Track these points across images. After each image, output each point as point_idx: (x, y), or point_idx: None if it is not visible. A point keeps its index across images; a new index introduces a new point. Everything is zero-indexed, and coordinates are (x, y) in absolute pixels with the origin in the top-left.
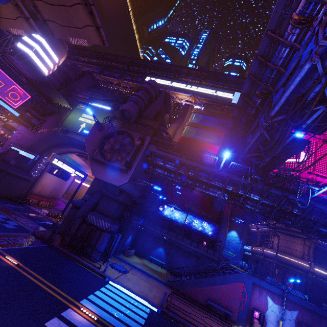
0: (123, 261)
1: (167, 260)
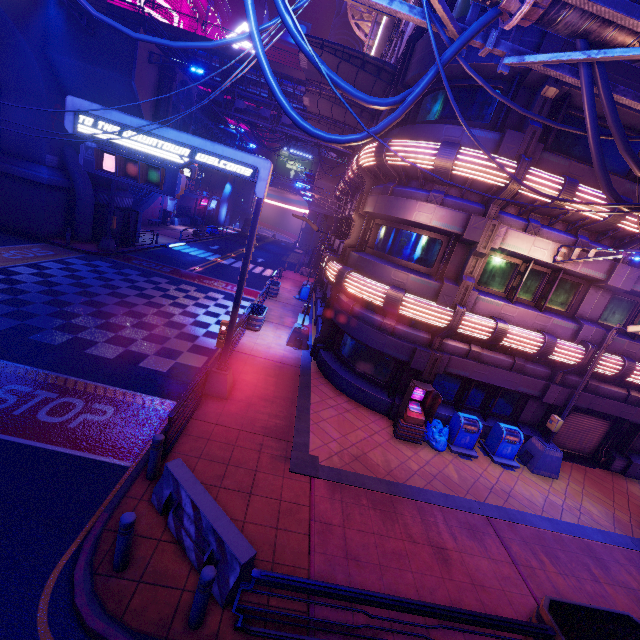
0: None
1: None
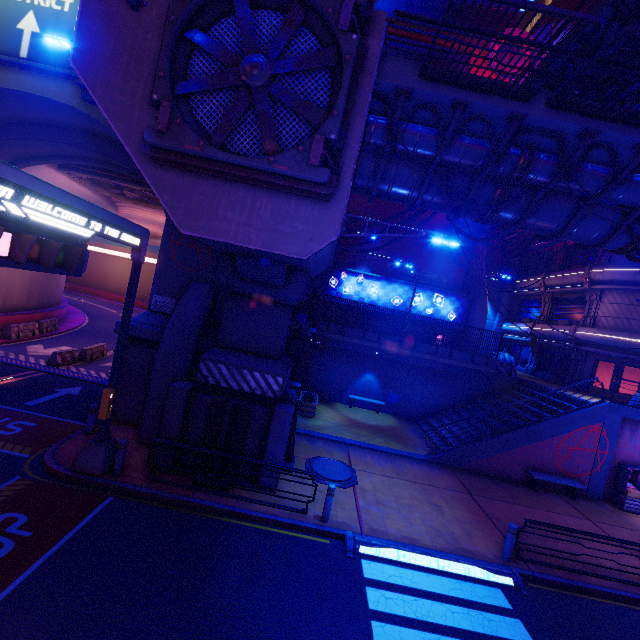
0: (316, 438)
1: (387, 396)
